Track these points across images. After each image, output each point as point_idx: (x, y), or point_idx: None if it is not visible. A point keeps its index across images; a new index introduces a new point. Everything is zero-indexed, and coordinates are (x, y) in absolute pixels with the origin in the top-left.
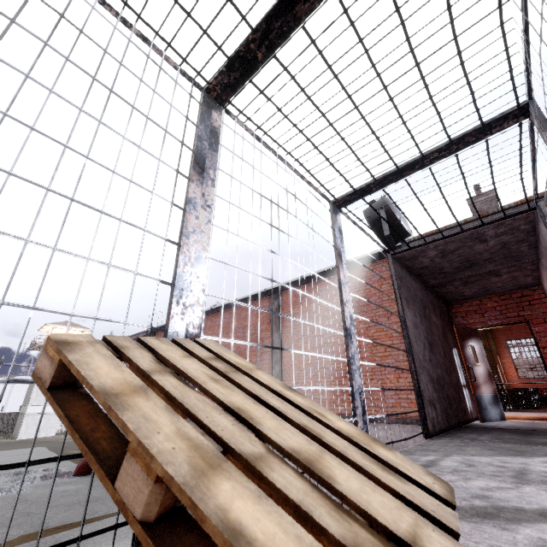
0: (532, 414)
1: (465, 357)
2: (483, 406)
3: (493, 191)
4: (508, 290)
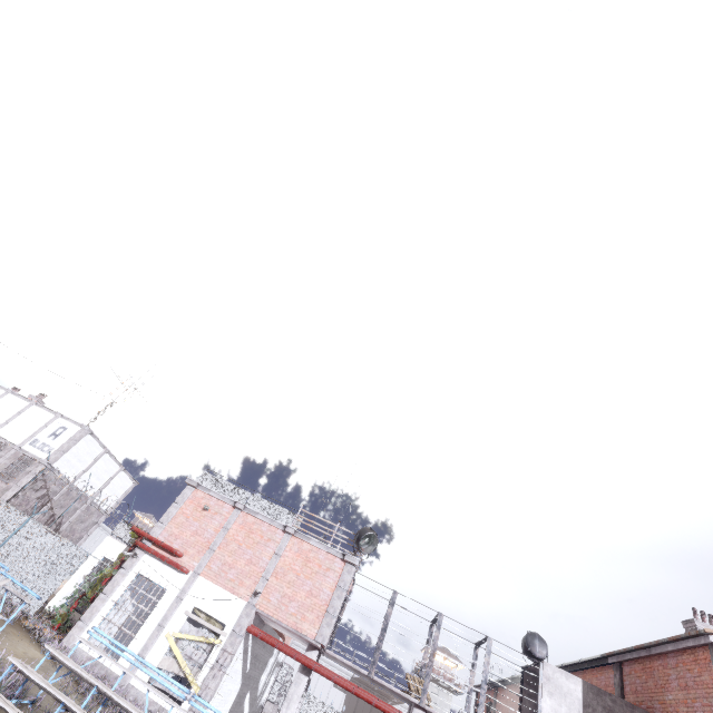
0: None
1: None
2: None
3: (693, 620)
4: None
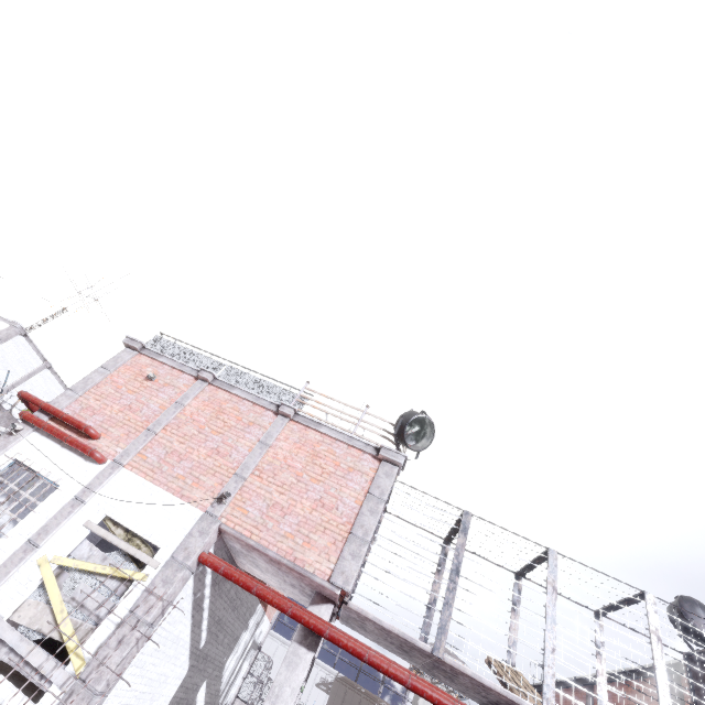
0: None
1: None
2: None
3: None
4: None
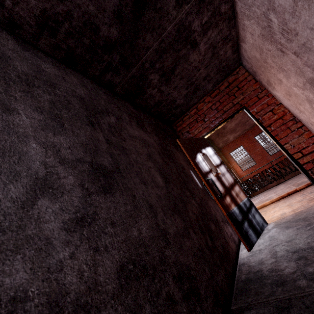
0: (270, 194)
1: (201, 171)
2: (242, 224)
3: None
4: (215, 82)
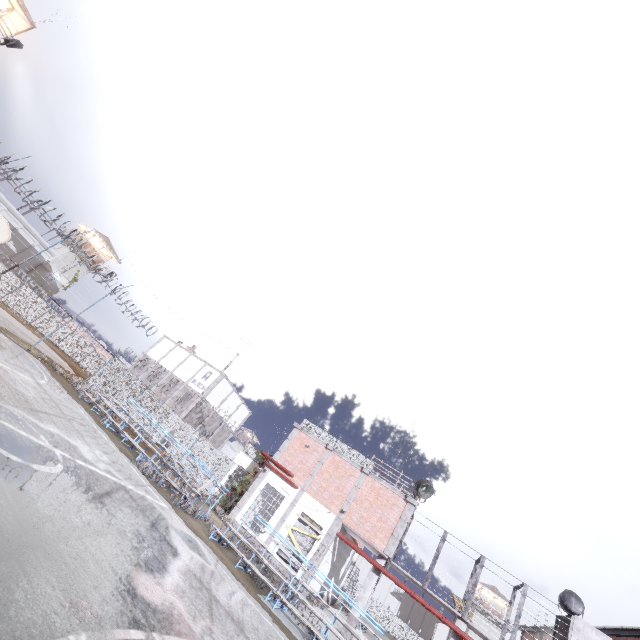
0: None
1: None
2: None
3: None
4: None
